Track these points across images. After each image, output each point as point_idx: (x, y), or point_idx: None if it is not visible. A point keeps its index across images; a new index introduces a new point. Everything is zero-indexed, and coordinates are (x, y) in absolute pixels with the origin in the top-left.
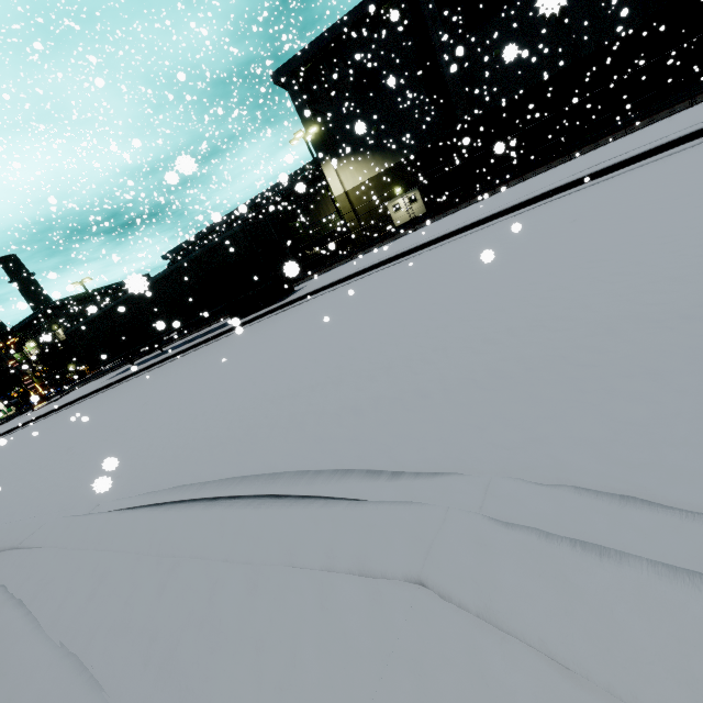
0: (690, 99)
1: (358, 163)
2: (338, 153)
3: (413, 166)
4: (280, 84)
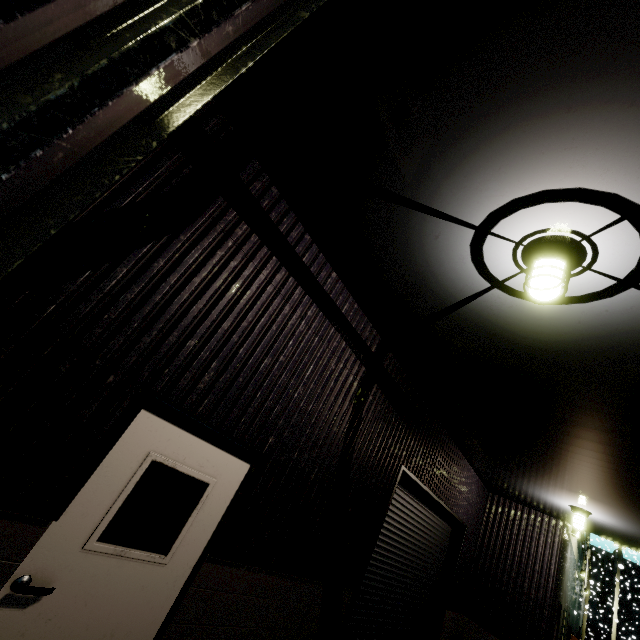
0: None
1: None
2: None
3: None
4: None
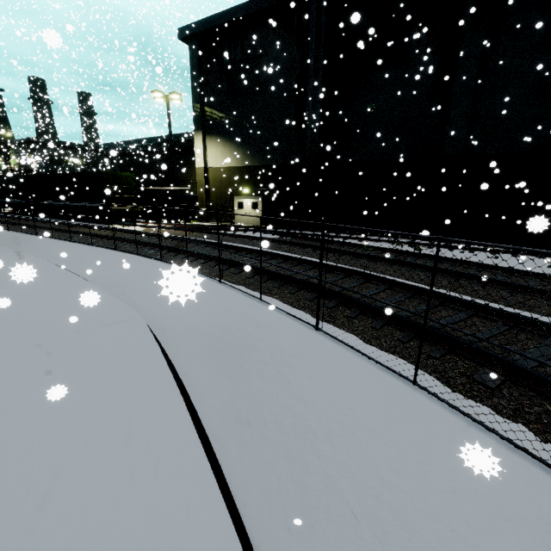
0: (317, 316)
1: (224, 147)
2: (213, 130)
3: (265, 176)
4: (187, 42)
